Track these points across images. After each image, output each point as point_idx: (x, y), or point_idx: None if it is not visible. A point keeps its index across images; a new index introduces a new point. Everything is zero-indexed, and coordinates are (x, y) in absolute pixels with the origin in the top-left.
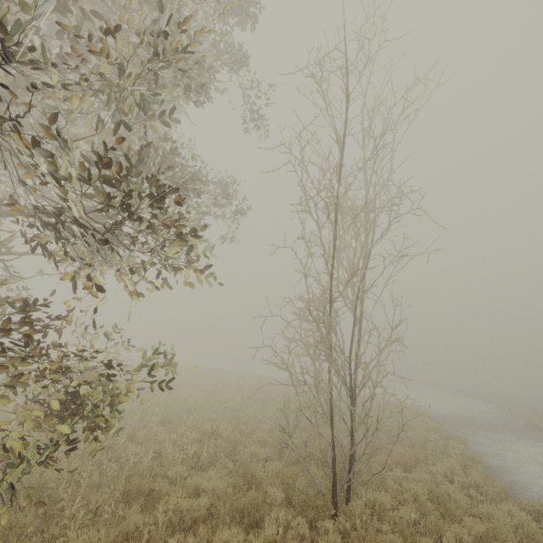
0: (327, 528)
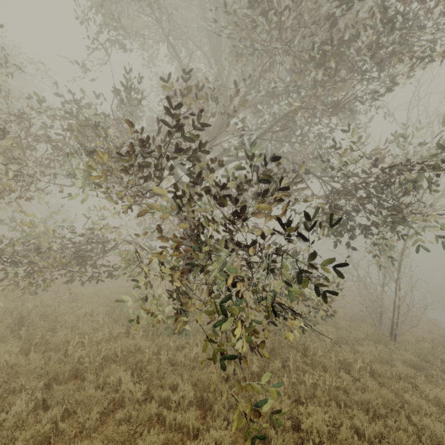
0: (392, 349)
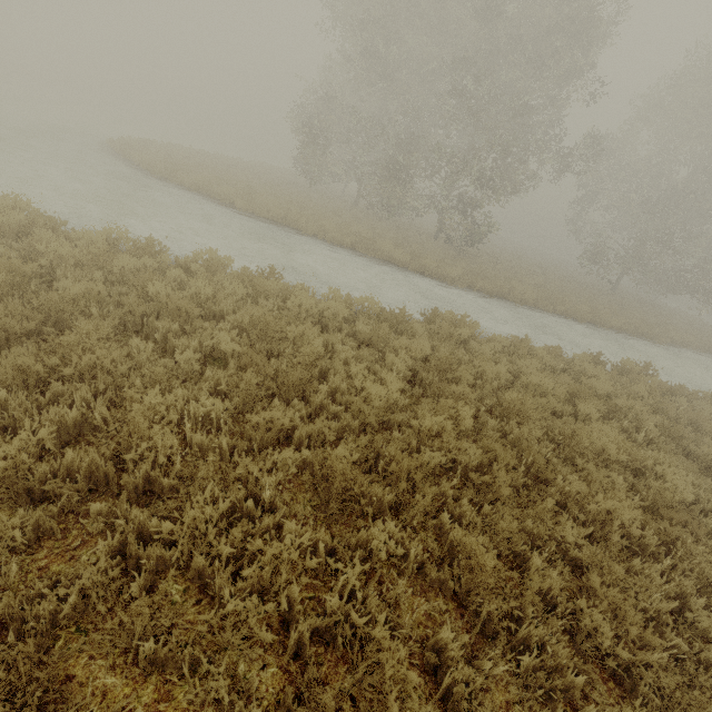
0: None
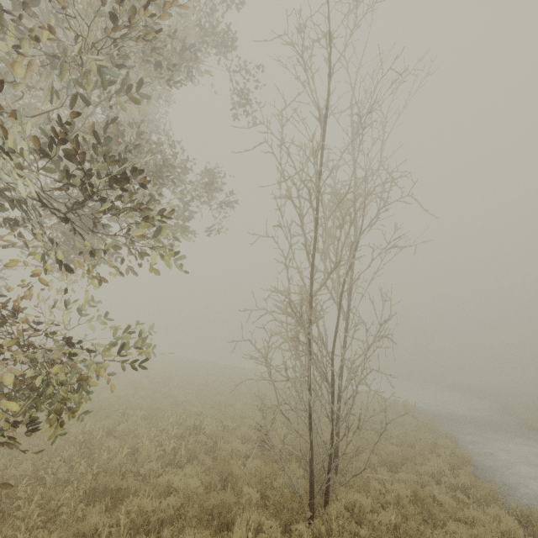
0: (301, 531)
